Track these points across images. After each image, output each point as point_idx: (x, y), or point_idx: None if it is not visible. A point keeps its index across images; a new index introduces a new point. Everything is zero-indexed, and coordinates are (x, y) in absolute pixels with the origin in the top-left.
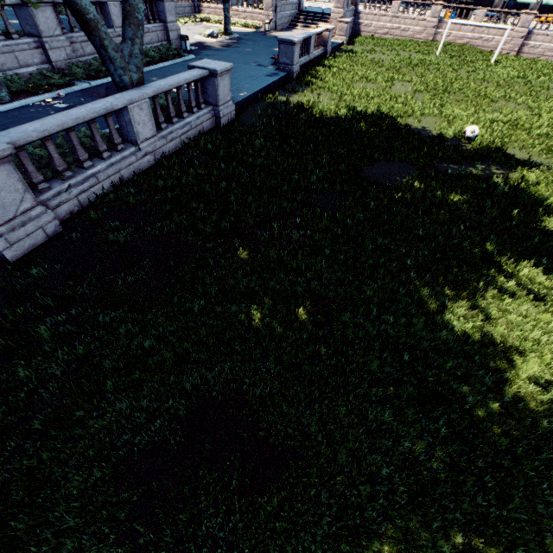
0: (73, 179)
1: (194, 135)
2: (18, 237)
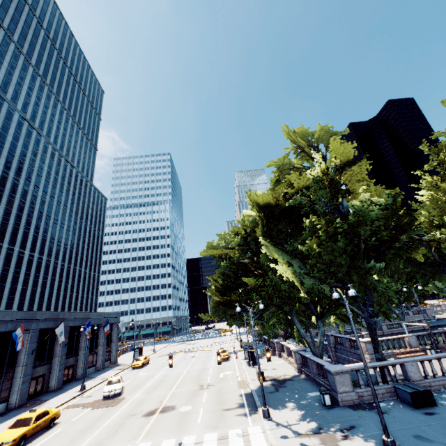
0: (392, 329)
1: (416, 329)
2: (385, 332)
